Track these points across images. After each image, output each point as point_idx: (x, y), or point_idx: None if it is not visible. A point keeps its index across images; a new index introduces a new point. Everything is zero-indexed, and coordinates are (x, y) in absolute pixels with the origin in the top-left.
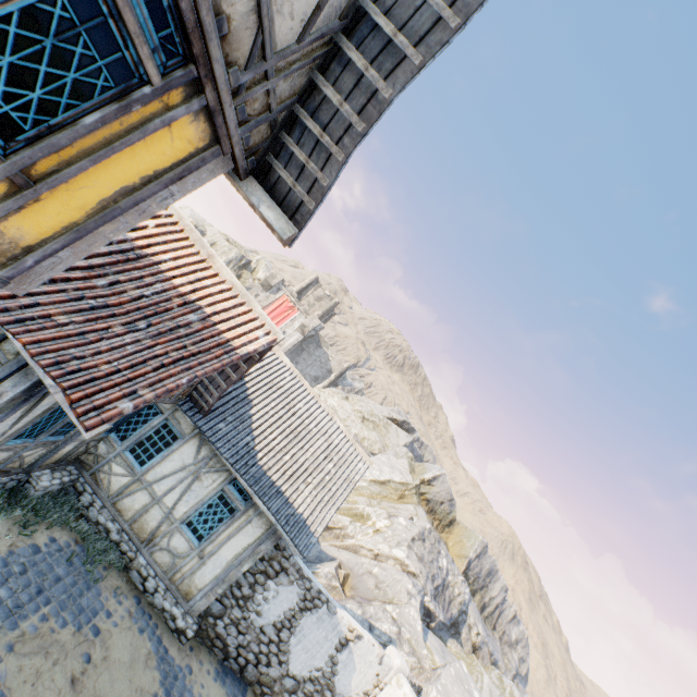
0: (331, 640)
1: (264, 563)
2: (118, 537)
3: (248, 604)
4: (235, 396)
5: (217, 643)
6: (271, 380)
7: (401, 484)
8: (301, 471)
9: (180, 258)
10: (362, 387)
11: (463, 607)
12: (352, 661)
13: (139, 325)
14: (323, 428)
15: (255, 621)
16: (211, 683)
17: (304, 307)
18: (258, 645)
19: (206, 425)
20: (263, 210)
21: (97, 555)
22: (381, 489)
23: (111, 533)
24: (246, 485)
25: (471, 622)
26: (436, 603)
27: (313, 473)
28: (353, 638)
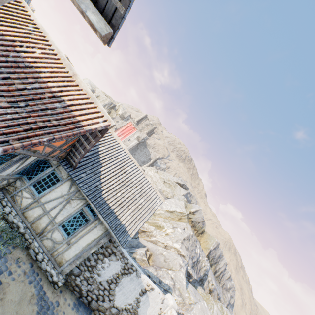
0: (137, 290)
1: (103, 249)
2: (23, 231)
3: (94, 270)
4: (93, 161)
5: (76, 288)
6: (113, 154)
7: (180, 213)
8: (125, 202)
9: (54, 73)
10: (164, 167)
11: (206, 272)
12: (147, 301)
13: (20, 104)
14: (140, 181)
15: (97, 278)
16: (70, 311)
17: (139, 128)
18: (98, 291)
19: (74, 174)
20: (88, 14)
21: (8, 240)
22: (170, 215)
23: (20, 228)
24: (94, 207)
25: (209, 279)
26: (193, 270)
27: (132, 203)
28: (149, 289)
